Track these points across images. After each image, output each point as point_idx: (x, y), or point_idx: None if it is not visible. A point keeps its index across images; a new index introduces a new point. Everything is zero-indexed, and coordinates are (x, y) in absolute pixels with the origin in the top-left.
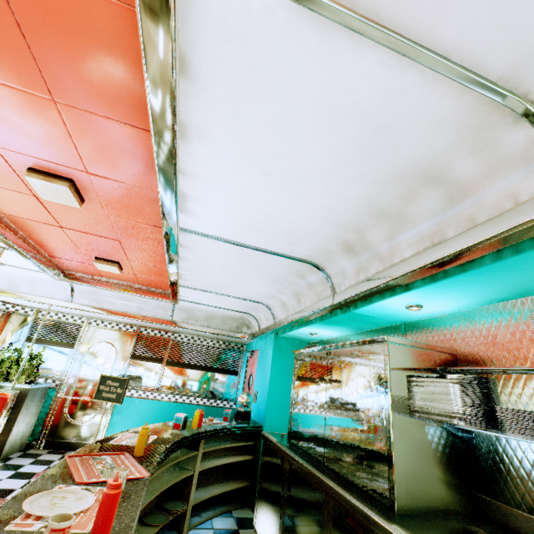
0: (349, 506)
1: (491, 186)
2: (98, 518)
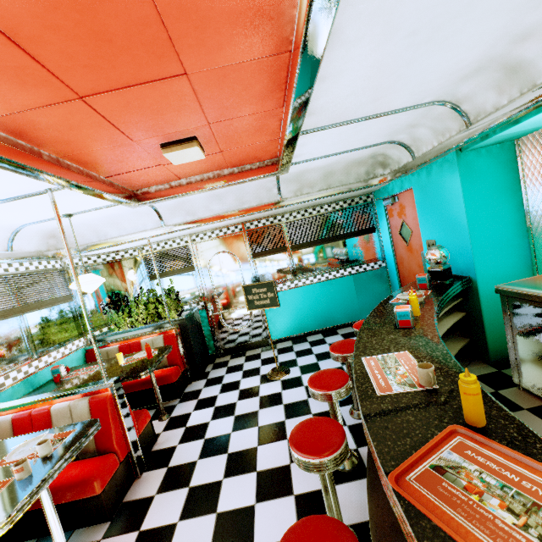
0: None
1: None
2: None
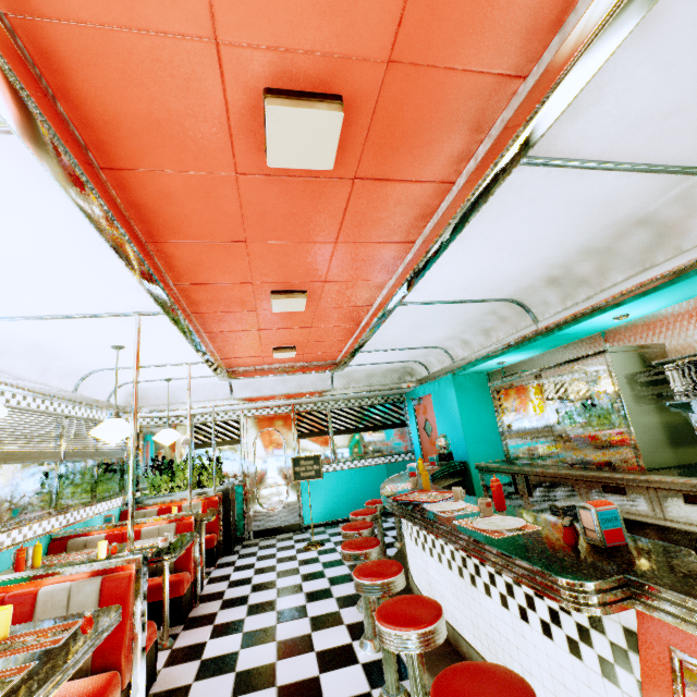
0: (605, 480)
1: (693, 223)
2: (498, 497)
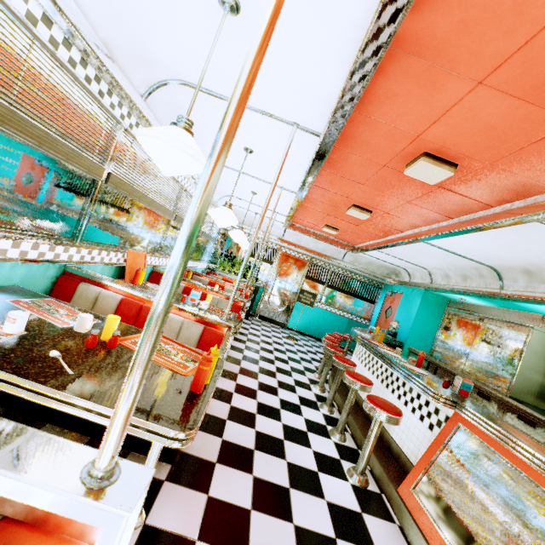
0: (482, 389)
1: None
2: (419, 361)
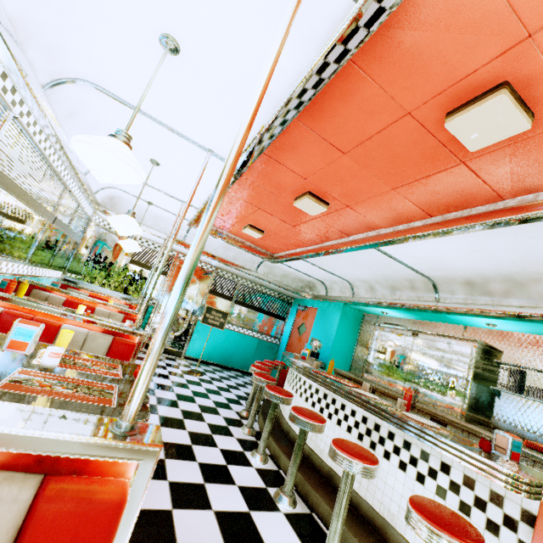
0: (436, 415)
1: None
2: (408, 402)
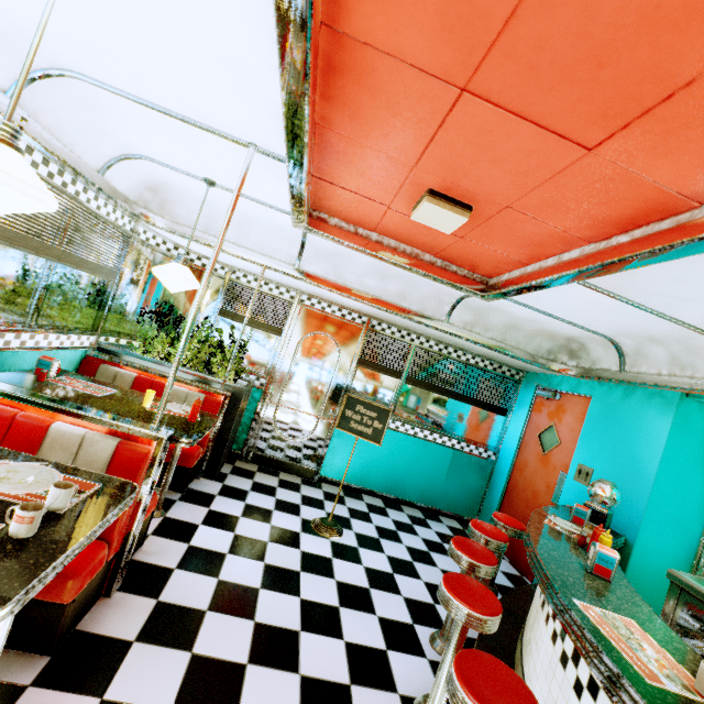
0: None
1: None
2: None
